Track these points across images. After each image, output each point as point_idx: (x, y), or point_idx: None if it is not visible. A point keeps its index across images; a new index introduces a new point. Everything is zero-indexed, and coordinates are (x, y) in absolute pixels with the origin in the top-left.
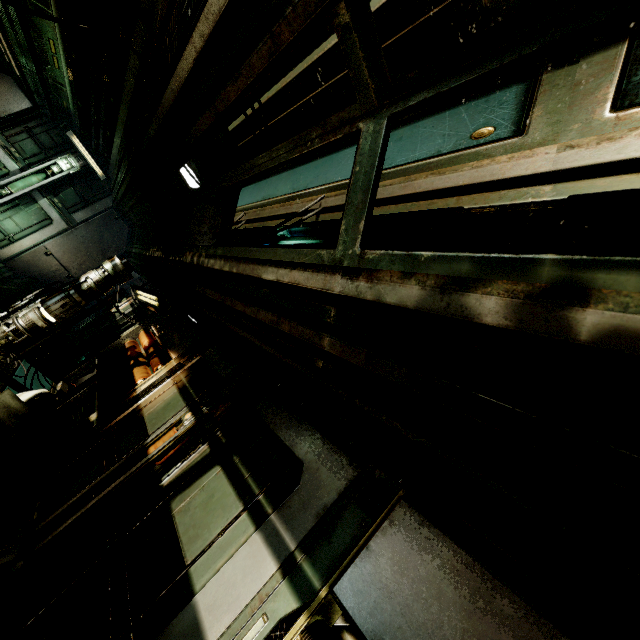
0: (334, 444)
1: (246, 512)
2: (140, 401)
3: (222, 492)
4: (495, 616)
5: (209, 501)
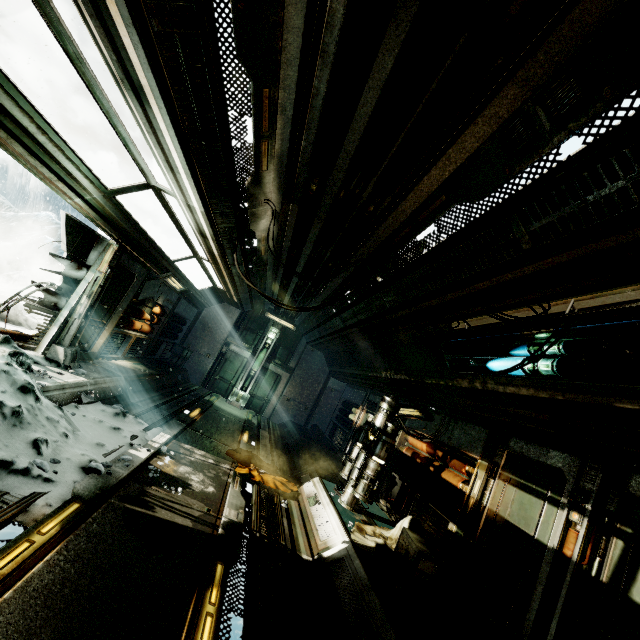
0: None
1: None
2: (486, 505)
3: None
4: None
5: None
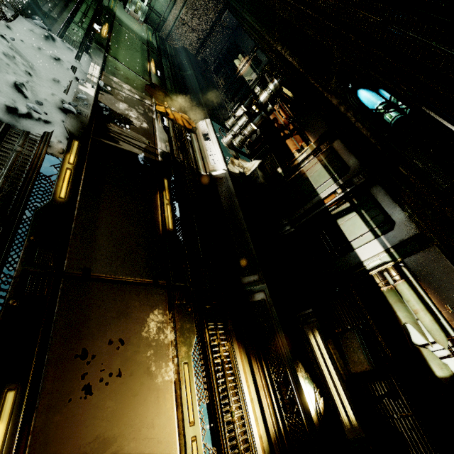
0: (410, 219)
1: (370, 232)
2: (302, 168)
3: (359, 223)
4: (451, 277)
5: (353, 224)
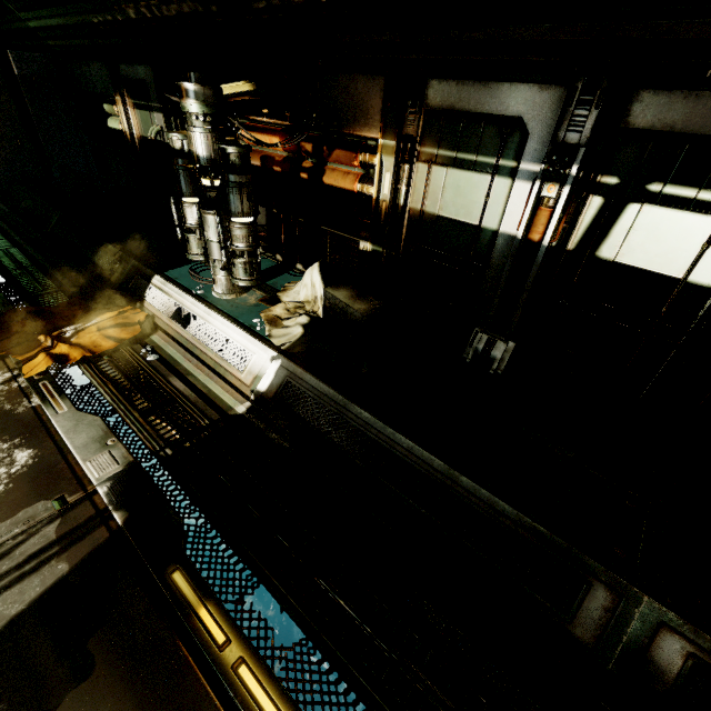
0: None
1: None
2: (407, 206)
3: (669, 221)
4: None
5: (656, 234)
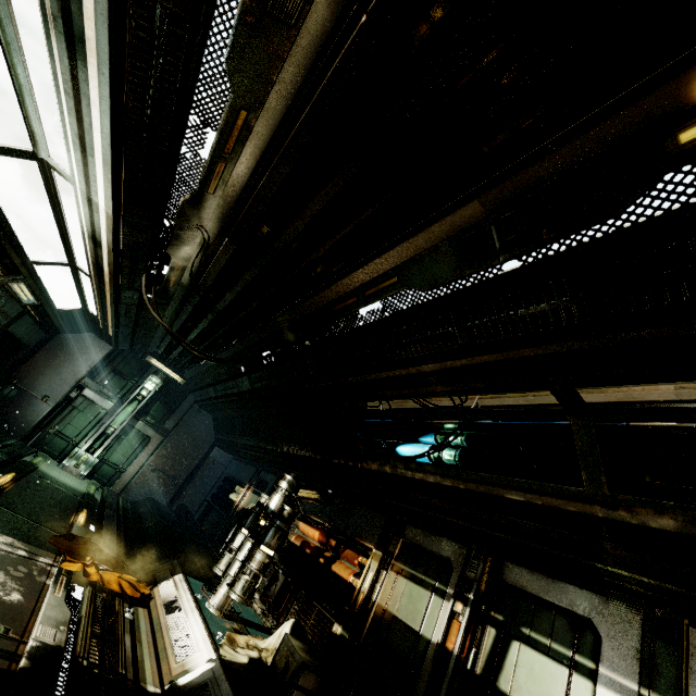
0: (604, 596)
1: (574, 673)
2: (376, 600)
3: (538, 663)
4: None
5: (533, 674)
